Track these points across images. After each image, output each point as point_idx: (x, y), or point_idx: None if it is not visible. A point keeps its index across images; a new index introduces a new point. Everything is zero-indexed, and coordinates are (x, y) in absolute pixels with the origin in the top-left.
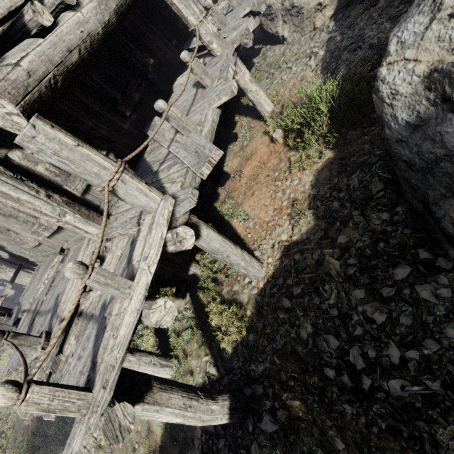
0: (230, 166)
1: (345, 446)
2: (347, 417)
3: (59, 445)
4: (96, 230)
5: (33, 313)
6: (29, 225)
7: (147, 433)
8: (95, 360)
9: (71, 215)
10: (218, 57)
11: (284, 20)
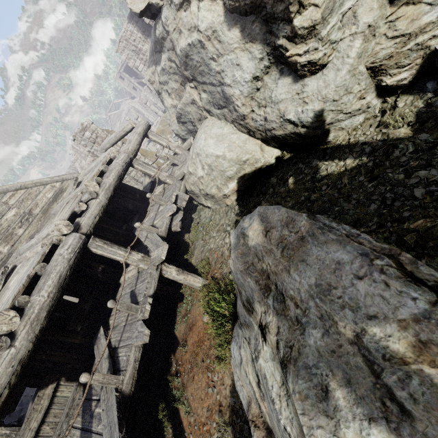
0: (179, 330)
1: None
2: None
3: None
4: None
5: None
6: None
7: None
8: None
9: None
10: (145, 272)
11: (205, 198)
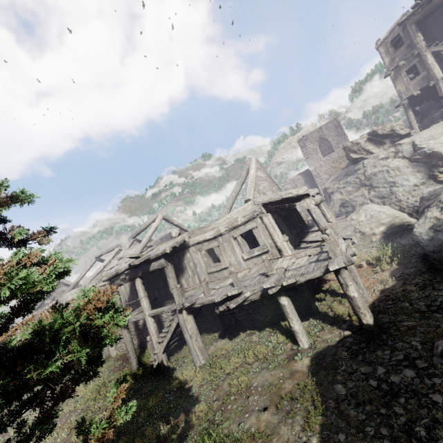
0: (329, 277)
1: (441, 322)
2: (438, 317)
3: (157, 423)
4: (290, 253)
5: (232, 284)
6: (247, 249)
7: (291, 373)
8: (328, 257)
9: (286, 243)
10: None
11: None
